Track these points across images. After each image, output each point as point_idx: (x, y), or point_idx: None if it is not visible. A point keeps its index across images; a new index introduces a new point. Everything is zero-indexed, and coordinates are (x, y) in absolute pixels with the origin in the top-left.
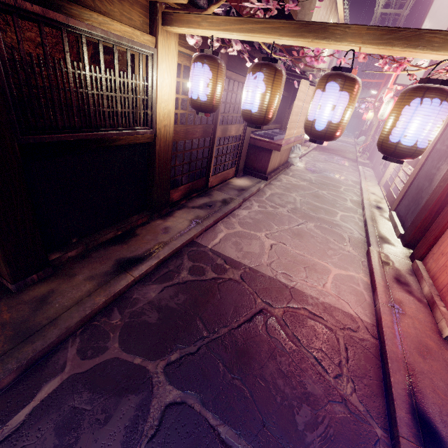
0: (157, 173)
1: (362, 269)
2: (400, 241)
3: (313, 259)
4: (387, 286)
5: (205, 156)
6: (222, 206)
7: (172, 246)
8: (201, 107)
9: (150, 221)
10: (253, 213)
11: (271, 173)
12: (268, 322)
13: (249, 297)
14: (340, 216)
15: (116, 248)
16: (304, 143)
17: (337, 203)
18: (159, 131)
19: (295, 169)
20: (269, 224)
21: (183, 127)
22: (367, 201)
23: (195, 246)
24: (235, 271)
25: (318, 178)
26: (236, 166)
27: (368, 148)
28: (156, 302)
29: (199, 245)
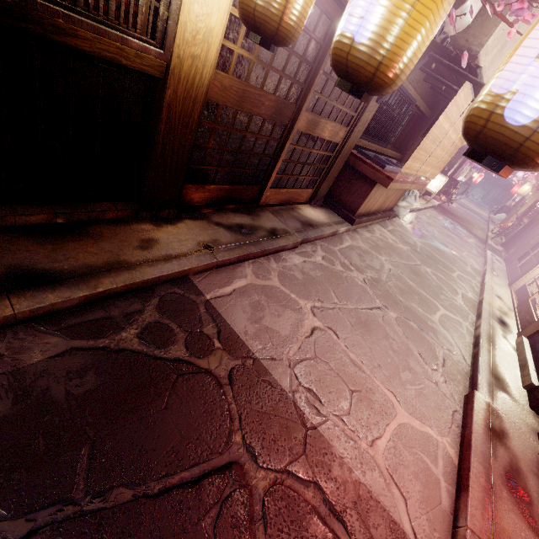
0: (161, 142)
1: (451, 429)
2: (526, 394)
3: (373, 379)
4: (490, 490)
5: (268, 153)
6: (266, 238)
7: (137, 274)
8: (254, 15)
9: (130, 220)
10: (310, 265)
11: (362, 217)
12: (229, 500)
13: (222, 425)
14: (441, 316)
15: (31, 244)
16: (423, 195)
17: (442, 293)
18: (180, 62)
19: (399, 223)
20: (326, 291)
21: (239, 84)
22: (488, 307)
23: (184, 288)
24: (226, 359)
25: (426, 247)
26: (315, 189)
27: (507, 230)
28: (30, 375)
29: (192, 287)
